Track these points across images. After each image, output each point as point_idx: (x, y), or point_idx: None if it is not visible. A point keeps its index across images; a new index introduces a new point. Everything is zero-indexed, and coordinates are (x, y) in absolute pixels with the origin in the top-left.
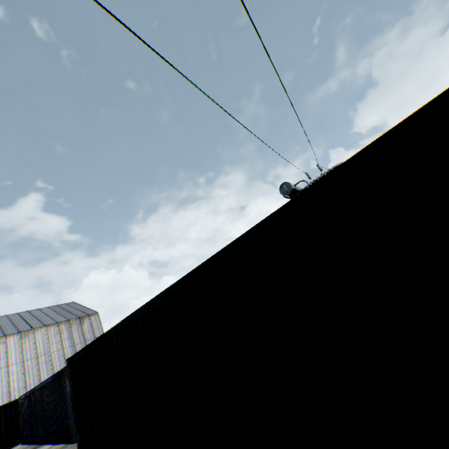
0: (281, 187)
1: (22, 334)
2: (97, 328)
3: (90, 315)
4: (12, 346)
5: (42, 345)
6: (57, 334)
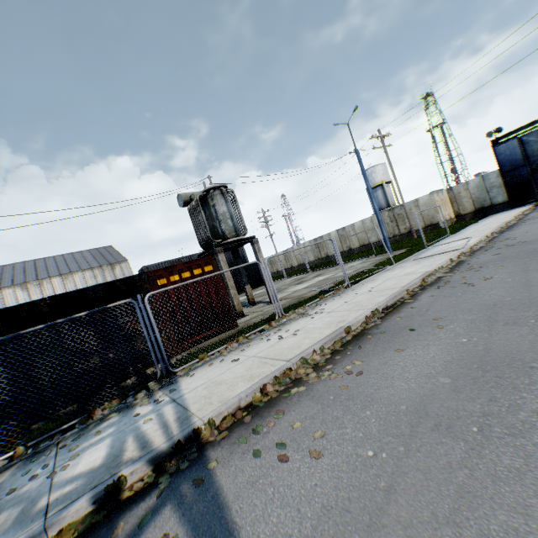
0: (178, 198)
1: (63, 276)
2: (128, 274)
3: (120, 262)
4: (57, 286)
5: (81, 286)
6: (93, 277)
